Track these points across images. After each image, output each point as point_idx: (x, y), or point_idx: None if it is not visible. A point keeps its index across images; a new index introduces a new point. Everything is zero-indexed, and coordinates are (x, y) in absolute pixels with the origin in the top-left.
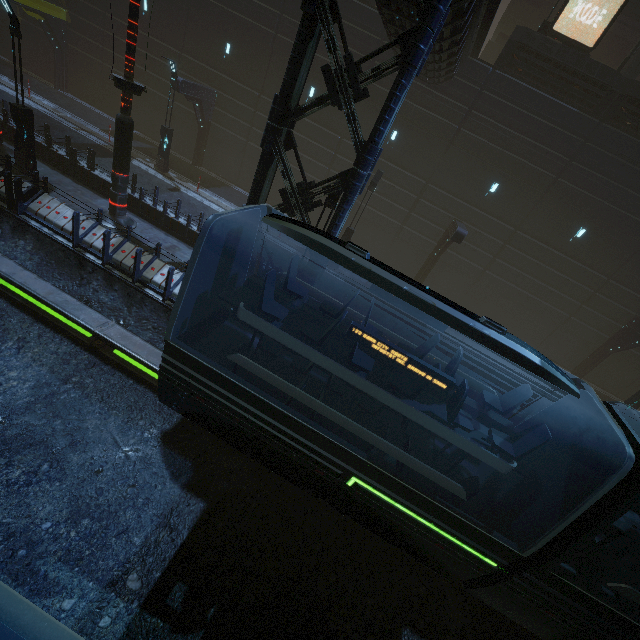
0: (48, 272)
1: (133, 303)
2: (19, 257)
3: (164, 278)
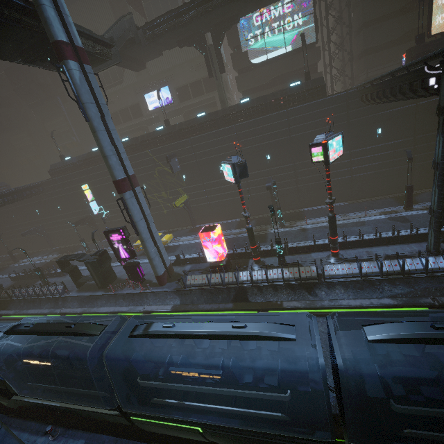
0: (362, 296)
1: (412, 285)
2: (344, 297)
3: (413, 265)
